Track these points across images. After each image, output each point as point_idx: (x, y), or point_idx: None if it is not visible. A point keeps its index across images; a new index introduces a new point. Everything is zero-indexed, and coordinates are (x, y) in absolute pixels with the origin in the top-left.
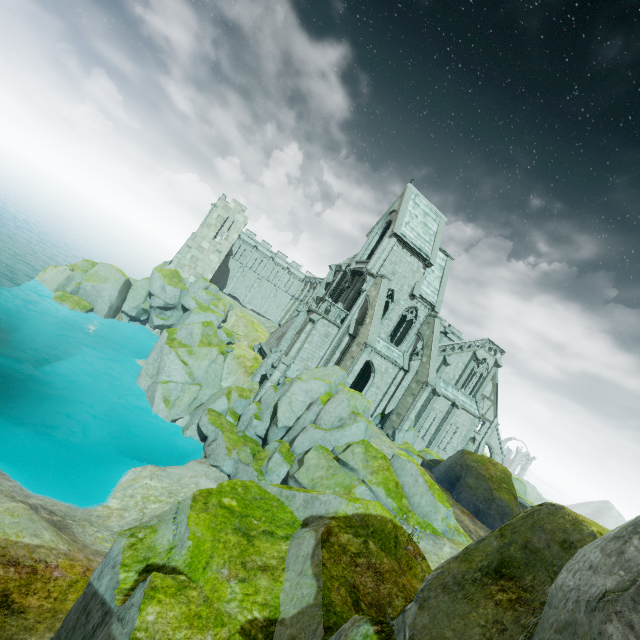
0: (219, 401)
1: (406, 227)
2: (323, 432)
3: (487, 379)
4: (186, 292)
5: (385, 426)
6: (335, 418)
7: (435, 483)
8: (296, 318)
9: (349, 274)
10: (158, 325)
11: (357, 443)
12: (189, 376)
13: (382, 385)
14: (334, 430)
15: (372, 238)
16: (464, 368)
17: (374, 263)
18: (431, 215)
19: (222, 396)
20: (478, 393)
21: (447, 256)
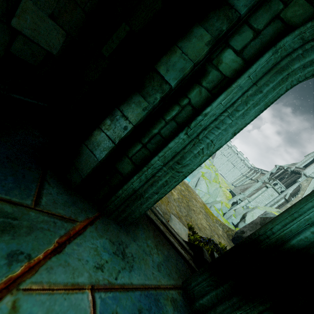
0: (218, 204)
1: None
2: None
3: None
4: None
5: None
6: None
7: None
8: (256, 183)
9: (289, 172)
10: None
11: None
12: (207, 191)
13: None
14: None
15: (308, 158)
16: None
17: (308, 170)
18: None
19: (219, 203)
20: None
21: None
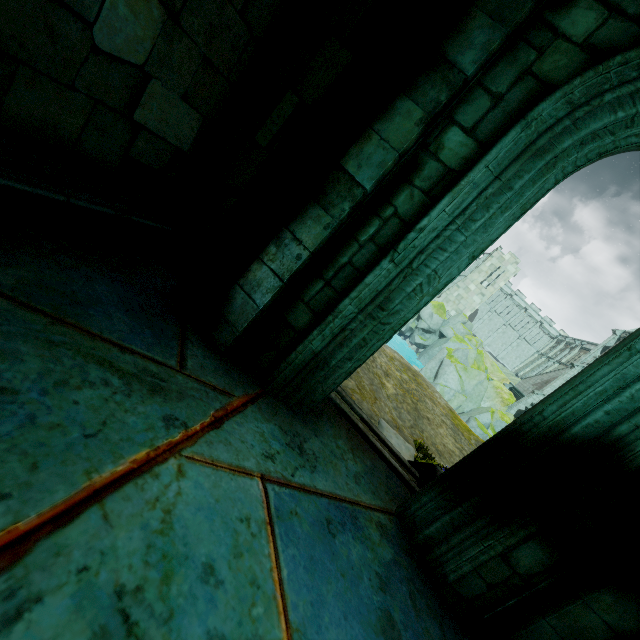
0: (484, 414)
1: None
2: None
3: None
4: (446, 322)
5: None
6: None
7: None
8: (569, 370)
9: None
10: (417, 343)
11: None
12: (461, 387)
13: None
14: None
15: None
16: None
17: None
18: None
19: (487, 412)
20: None
21: None
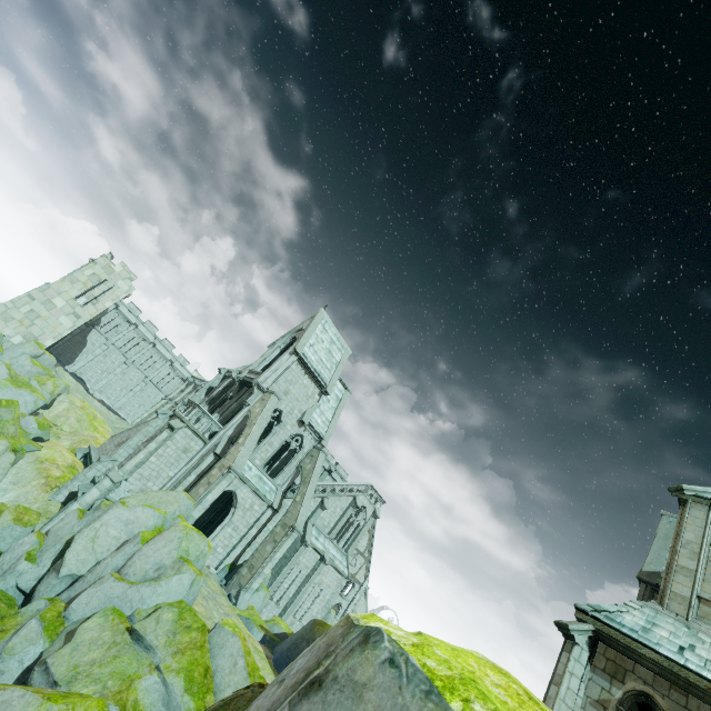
0: None
1: (310, 348)
2: (126, 586)
3: (363, 530)
4: None
5: (231, 583)
6: (153, 565)
7: (271, 668)
8: (152, 421)
9: (237, 382)
10: None
11: (170, 605)
12: None
13: (242, 525)
14: (144, 584)
15: (273, 350)
16: (342, 515)
17: (267, 376)
18: (337, 344)
19: None
20: (351, 547)
21: (346, 389)
